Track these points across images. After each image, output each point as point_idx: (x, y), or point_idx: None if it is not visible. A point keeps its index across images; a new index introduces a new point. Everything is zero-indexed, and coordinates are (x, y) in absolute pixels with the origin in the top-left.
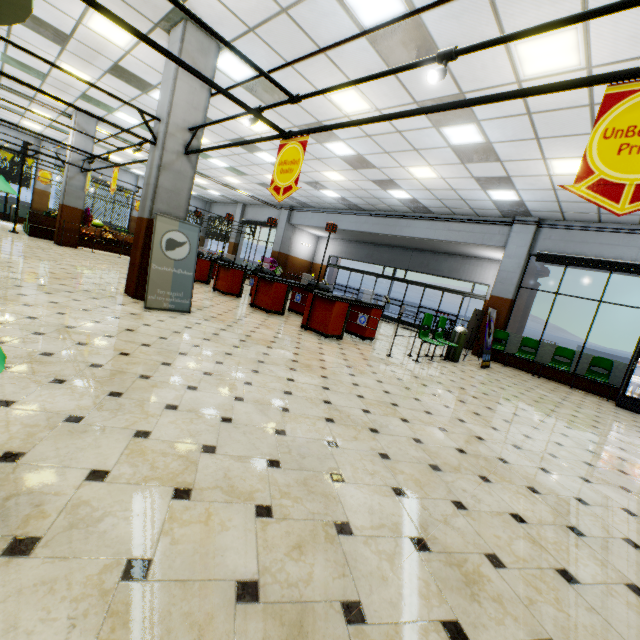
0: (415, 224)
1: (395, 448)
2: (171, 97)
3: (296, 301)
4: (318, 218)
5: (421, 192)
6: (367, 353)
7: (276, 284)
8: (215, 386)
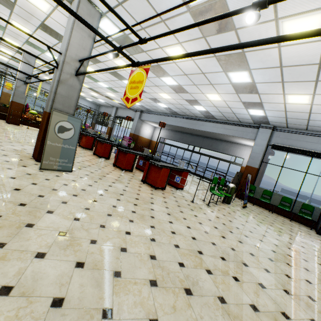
0: (206, 124)
1: (206, 317)
2: (68, 40)
3: (140, 164)
4: (155, 117)
5: (211, 107)
6: (179, 200)
7: (128, 154)
8: (63, 249)
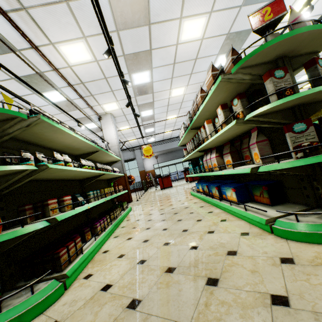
0: None
1: None
2: None
3: None
4: (160, 147)
5: None
6: None
7: None
8: None
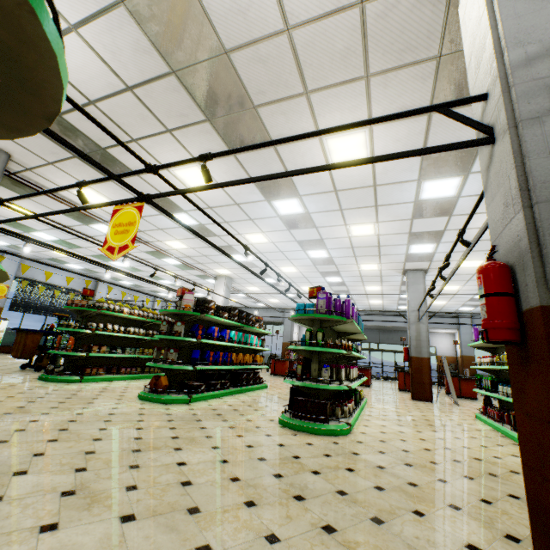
0: (398, 319)
1: None
2: (425, 301)
3: None
4: None
5: None
6: None
7: None
8: None
